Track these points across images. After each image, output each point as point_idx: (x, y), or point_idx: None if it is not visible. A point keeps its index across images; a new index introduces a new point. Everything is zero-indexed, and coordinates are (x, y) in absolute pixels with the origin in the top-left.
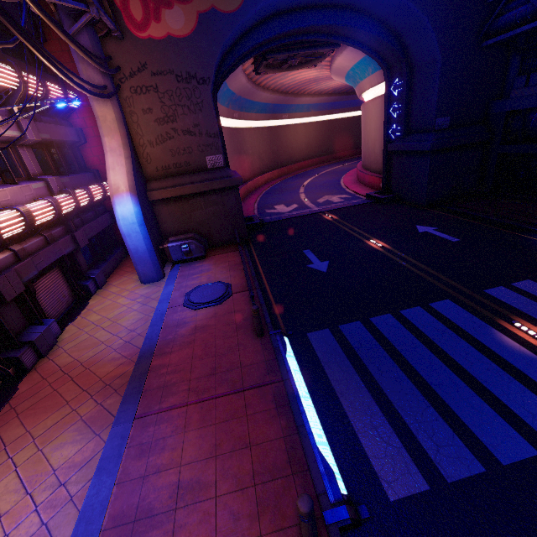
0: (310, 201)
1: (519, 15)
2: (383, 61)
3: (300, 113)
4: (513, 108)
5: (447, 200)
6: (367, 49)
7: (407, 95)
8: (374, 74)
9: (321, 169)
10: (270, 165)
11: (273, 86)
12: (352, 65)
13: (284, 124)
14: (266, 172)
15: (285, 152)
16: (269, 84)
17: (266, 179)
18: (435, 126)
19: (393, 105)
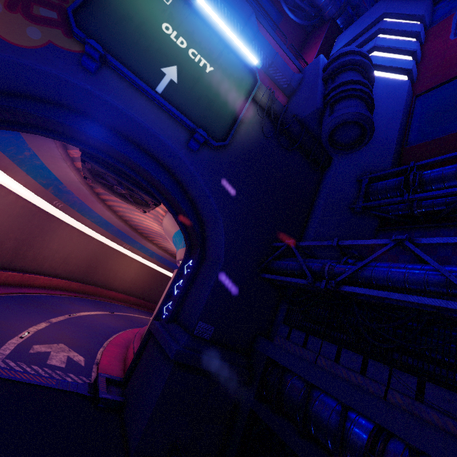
0: (24, 341)
1: (290, 266)
2: (188, 238)
3: (143, 253)
4: (273, 356)
5: (172, 456)
6: (179, 219)
7: (190, 278)
8: (184, 248)
9: (128, 309)
10: (75, 274)
11: (122, 214)
12: (174, 232)
13: (122, 251)
14: (62, 277)
15: (105, 273)
16: (117, 209)
17: (52, 284)
18: (196, 329)
19: (179, 281)
